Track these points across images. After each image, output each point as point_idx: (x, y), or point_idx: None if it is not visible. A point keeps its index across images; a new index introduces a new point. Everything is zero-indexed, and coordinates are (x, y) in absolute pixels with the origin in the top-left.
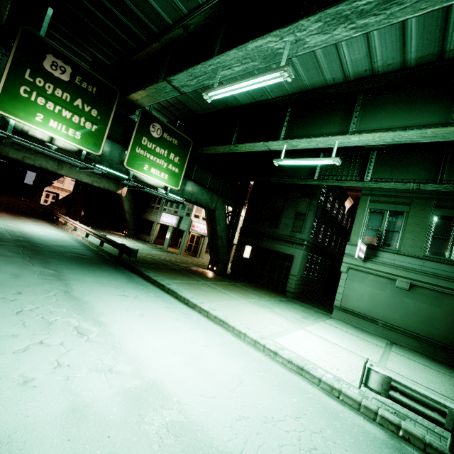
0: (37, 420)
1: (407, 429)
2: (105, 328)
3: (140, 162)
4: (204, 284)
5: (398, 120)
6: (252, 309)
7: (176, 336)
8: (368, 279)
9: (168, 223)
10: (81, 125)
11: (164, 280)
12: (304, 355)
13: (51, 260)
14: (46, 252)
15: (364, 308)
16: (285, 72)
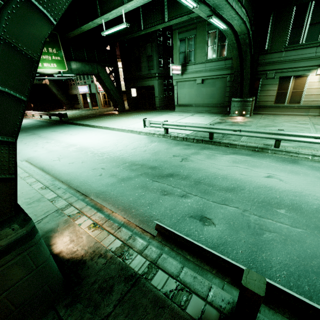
0: (41, 153)
1: (156, 133)
2: (56, 140)
3: None
4: (106, 118)
5: None
6: (127, 120)
7: (84, 135)
8: (186, 84)
9: (84, 92)
10: None
11: (84, 122)
12: (137, 127)
13: (28, 131)
14: (24, 129)
15: (187, 101)
16: None
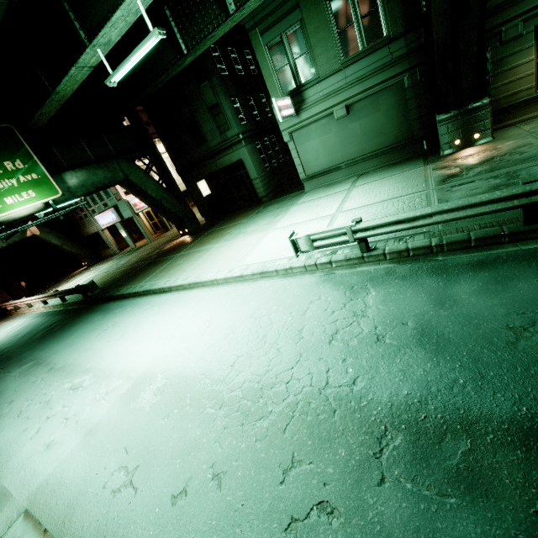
0: (67, 455)
1: (335, 260)
2: (94, 370)
3: None
4: (178, 258)
5: None
6: (225, 248)
7: (156, 329)
8: (312, 131)
9: (110, 222)
10: None
11: (137, 286)
12: (266, 258)
13: (24, 355)
14: (15, 352)
15: (325, 162)
16: None
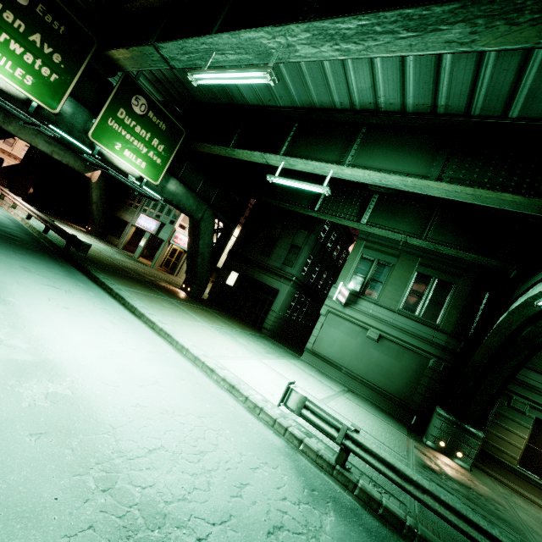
0: None
1: (307, 443)
2: (11, 307)
3: (112, 138)
4: (166, 300)
5: (389, 163)
6: (212, 333)
7: (102, 334)
8: (344, 325)
9: (145, 227)
10: (35, 68)
11: (116, 285)
12: (244, 378)
13: None
14: None
15: (333, 354)
16: (268, 73)
